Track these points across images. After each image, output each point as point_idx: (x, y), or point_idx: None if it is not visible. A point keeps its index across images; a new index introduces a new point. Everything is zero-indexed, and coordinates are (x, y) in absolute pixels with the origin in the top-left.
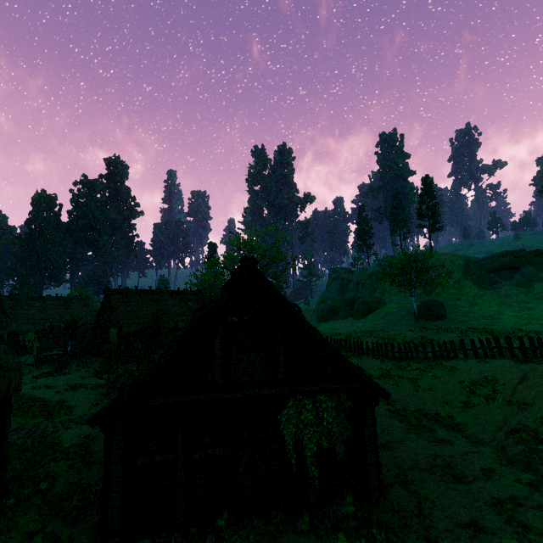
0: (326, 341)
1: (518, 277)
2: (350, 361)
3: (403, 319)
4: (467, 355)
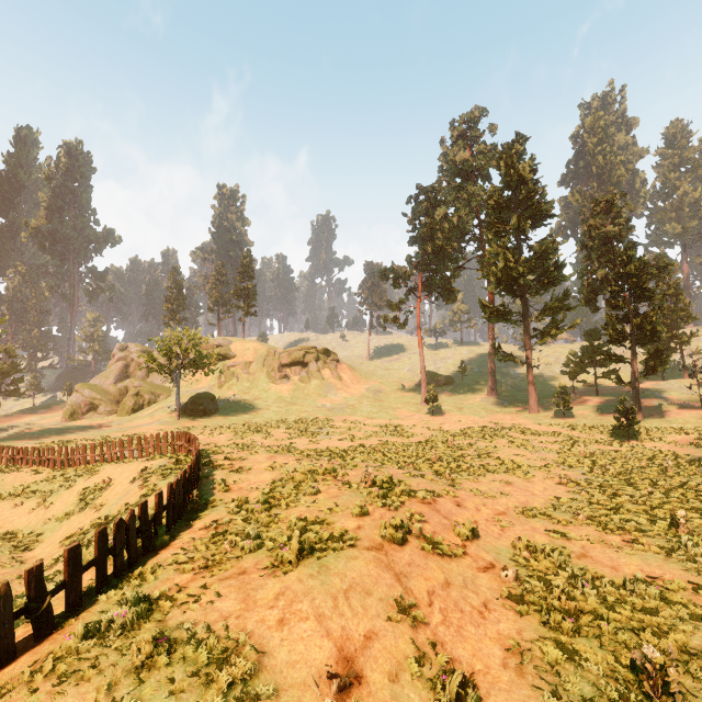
0: None
1: (304, 372)
2: None
3: (168, 415)
4: (133, 455)
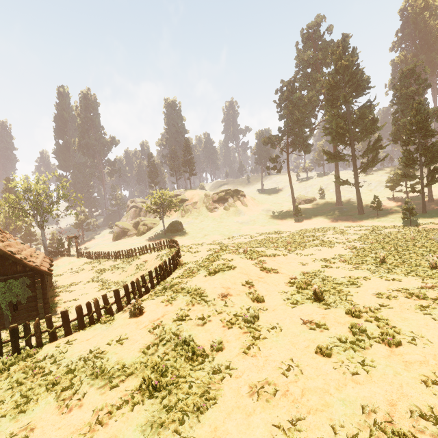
0: (12, 255)
1: (225, 204)
2: (28, 262)
3: (160, 234)
4: (151, 251)
